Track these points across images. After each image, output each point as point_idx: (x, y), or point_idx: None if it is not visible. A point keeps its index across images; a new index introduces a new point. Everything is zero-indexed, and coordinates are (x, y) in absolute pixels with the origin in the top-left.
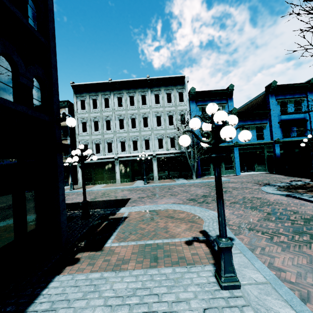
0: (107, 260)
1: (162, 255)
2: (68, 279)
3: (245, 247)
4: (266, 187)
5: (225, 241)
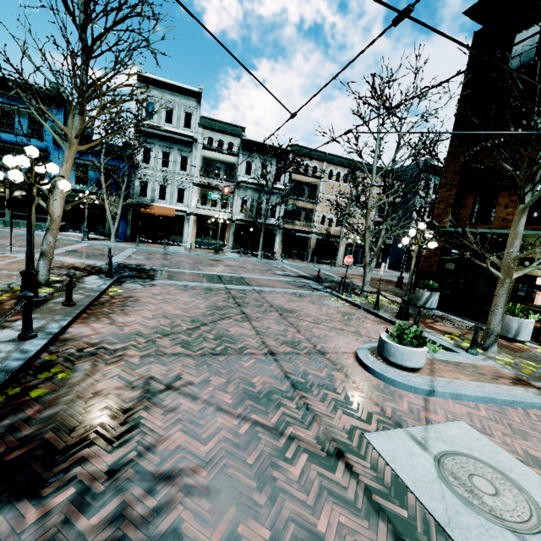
0: None
1: None
2: None
3: None
4: None
5: None
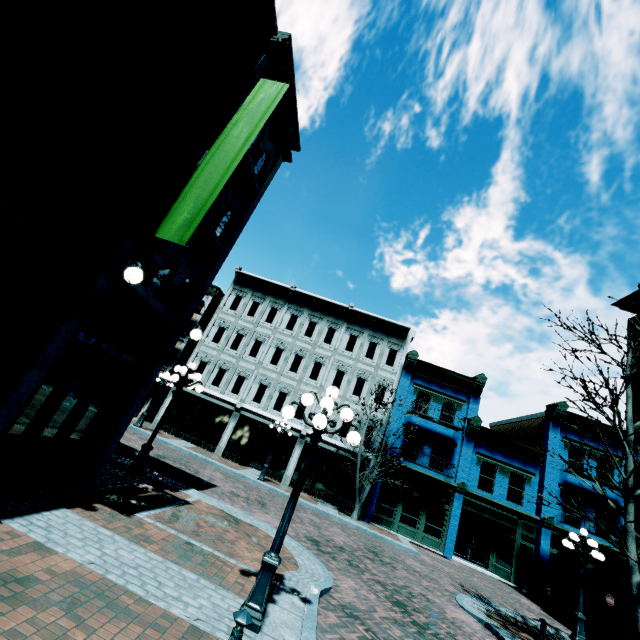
0: (129, 528)
1: (198, 562)
2: (74, 517)
3: (315, 617)
4: (471, 597)
5: (272, 555)
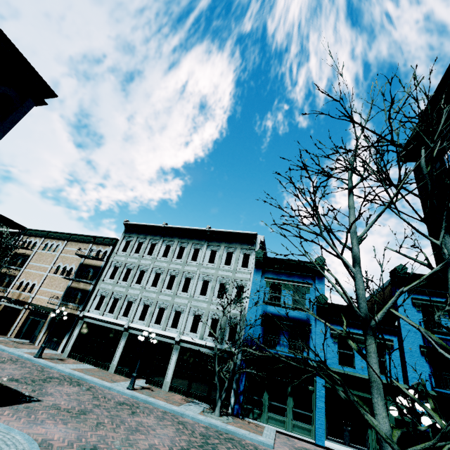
0: None
1: None
2: None
3: None
4: None
5: None
